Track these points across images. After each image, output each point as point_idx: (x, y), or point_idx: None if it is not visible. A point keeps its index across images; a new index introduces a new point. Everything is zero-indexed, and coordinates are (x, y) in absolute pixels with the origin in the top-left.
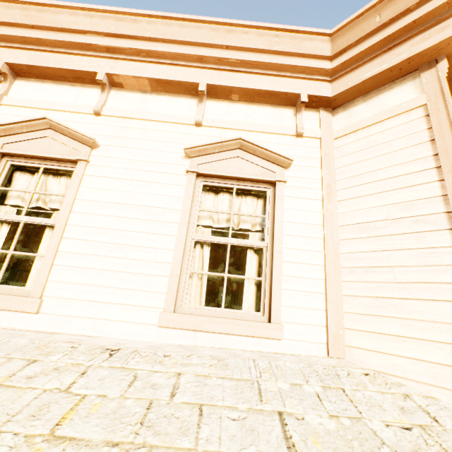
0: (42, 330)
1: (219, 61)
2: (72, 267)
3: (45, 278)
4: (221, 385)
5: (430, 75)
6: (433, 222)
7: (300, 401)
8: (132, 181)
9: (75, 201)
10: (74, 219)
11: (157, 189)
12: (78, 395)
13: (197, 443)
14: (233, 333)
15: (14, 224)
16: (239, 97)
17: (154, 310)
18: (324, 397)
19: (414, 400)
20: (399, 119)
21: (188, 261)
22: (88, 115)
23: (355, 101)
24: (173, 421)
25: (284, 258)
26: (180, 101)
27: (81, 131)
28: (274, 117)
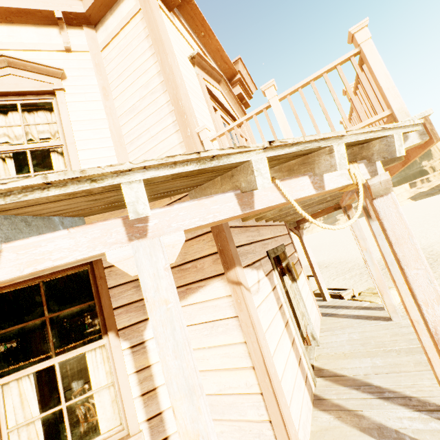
0: None
1: None
2: None
3: None
4: None
5: None
6: (159, 90)
7: None
8: None
9: None
10: None
11: None
12: None
13: None
14: None
15: None
16: None
17: None
18: None
19: None
20: (131, 24)
21: None
22: None
23: (107, 16)
24: None
25: (79, 148)
26: None
27: None
28: (40, 36)
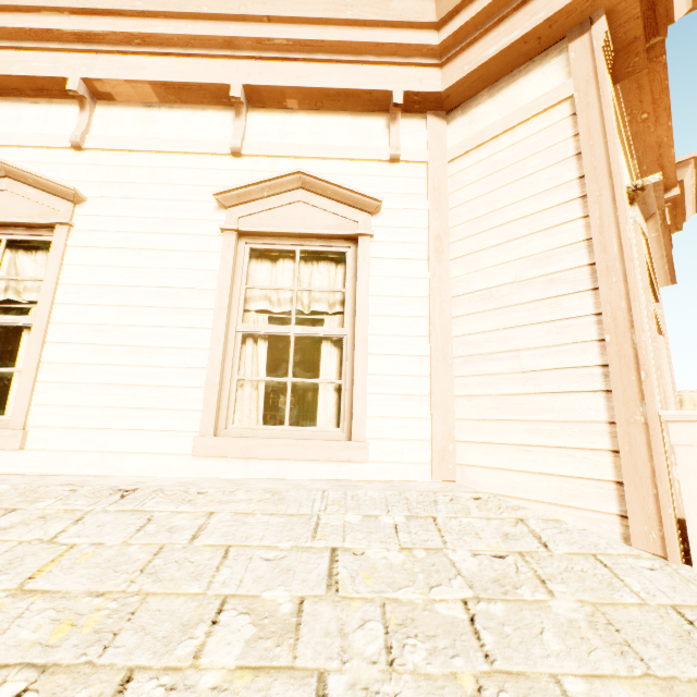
0: (32, 472)
1: (260, 45)
2: (64, 383)
3: (27, 402)
4: (265, 523)
5: (581, 45)
6: (572, 280)
7: (368, 535)
8: (141, 251)
9: (59, 287)
10: (60, 314)
11: (180, 261)
12: (66, 544)
13: (209, 588)
14: (298, 458)
15: (1, 330)
16: (298, 104)
17: (186, 435)
18: (404, 528)
19: (528, 524)
20: (536, 122)
21: (234, 364)
22: (64, 150)
23: (479, 97)
24: (185, 566)
25: (372, 349)
26: (206, 116)
27: (56, 177)
28: (355, 133)
